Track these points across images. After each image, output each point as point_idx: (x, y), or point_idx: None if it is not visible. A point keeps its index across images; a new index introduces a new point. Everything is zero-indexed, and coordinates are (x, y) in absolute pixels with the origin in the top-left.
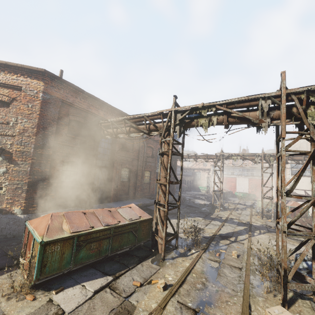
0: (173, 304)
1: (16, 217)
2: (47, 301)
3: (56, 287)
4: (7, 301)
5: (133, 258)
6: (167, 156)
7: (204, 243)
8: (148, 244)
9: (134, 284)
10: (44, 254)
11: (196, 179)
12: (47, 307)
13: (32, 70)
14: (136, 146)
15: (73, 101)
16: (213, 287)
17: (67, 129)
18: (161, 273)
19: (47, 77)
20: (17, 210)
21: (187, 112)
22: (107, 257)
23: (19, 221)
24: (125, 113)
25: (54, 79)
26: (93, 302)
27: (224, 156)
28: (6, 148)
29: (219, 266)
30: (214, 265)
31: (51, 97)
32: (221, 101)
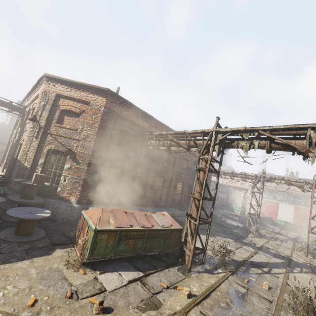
0: (196, 312)
1: (72, 206)
2: (94, 278)
3: (100, 269)
4: (67, 269)
5: (161, 262)
6: (203, 173)
7: (232, 266)
8: (175, 253)
9: (161, 285)
10: (95, 239)
11: (230, 197)
12: (94, 282)
13: (99, 89)
14: (172, 157)
15: (125, 114)
16: (237, 310)
17: (118, 138)
18: (186, 283)
19: (109, 95)
20: (74, 200)
21: (228, 134)
22: (139, 255)
23: (73, 209)
24: (166, 126)
25: (114, 96)
26: (128, 289)
27: (265, 178)
28: (72, 149)
29: (247, 292)
30: (241, 290)
31: (110, 110)
32: (264, 127)
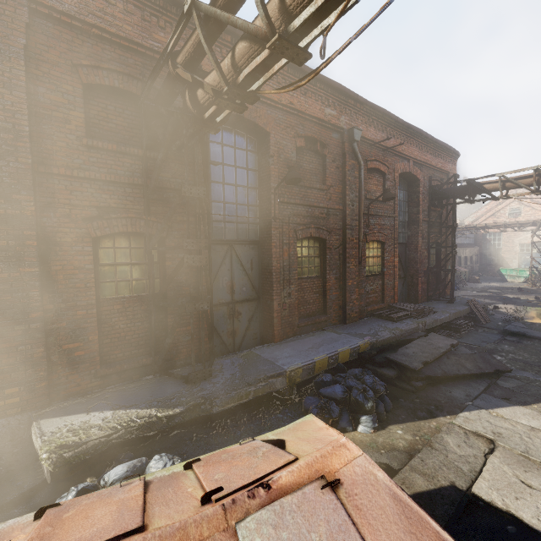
0: None
1: None
2: None
3: None
4: None
5: None
6: None
7: None
8: None
9: None
10: None
11: (486, 251)
12: None
13: None
14: (333, 170)
15: (80, 9)
16: None
17: (83, 122)
18: None
19: None
20: None
21: None
22: None
23: None
24: None
25: None
26: None
27: None
28: None
29: None
30: None
31: None
32: None
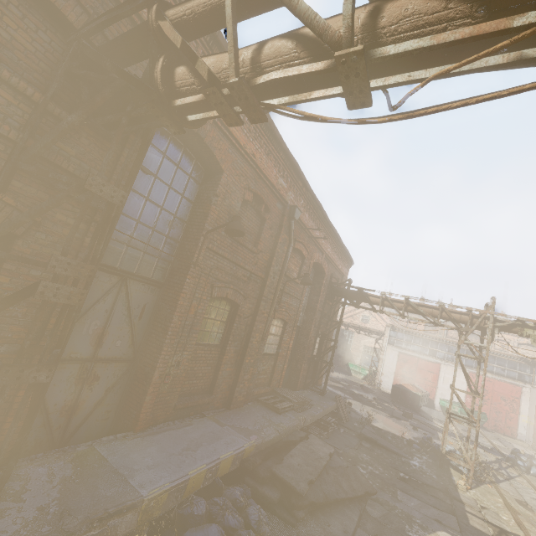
0: None
1: None
2: None
3: None
4: None
5: None
6: None
7: None
8: None
9: None
10: None
11: (341, 344)
12: None
13: None
14: (267, 236)
15: None
16: None
17: None
18: None
19: None
20: None
21: None
22: None
23: None
24: None
25: None
26: None
27: (497, 321)
28: None
29: None
30: None
31: None
32: None
